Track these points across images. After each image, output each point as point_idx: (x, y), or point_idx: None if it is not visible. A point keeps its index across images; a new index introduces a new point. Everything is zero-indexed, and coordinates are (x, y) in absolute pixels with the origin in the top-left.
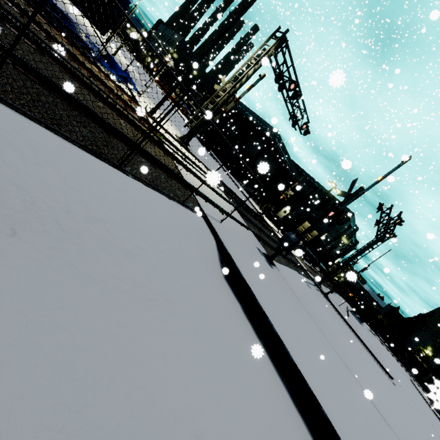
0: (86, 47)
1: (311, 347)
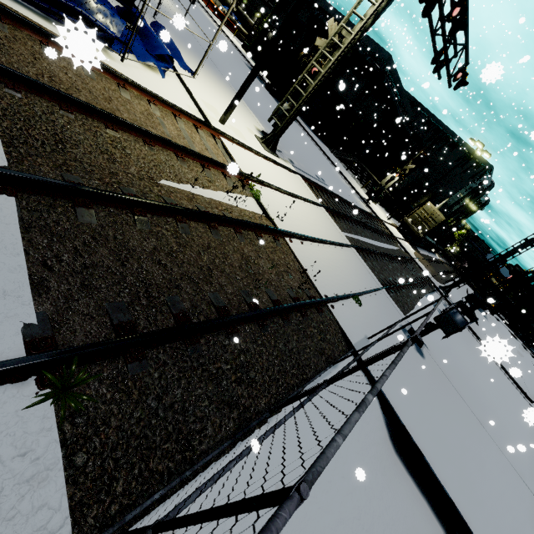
0: (105, 35)
1: (505, 512)
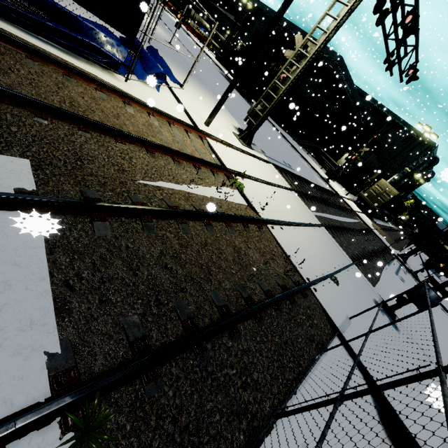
0: (113, 62)
1: None
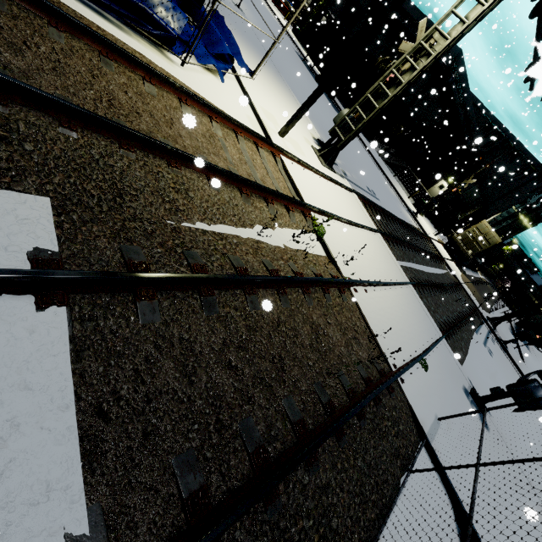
0: (167, 35)
1: None
